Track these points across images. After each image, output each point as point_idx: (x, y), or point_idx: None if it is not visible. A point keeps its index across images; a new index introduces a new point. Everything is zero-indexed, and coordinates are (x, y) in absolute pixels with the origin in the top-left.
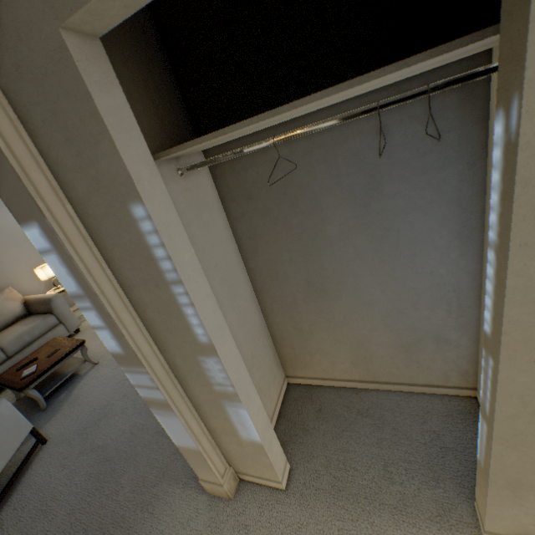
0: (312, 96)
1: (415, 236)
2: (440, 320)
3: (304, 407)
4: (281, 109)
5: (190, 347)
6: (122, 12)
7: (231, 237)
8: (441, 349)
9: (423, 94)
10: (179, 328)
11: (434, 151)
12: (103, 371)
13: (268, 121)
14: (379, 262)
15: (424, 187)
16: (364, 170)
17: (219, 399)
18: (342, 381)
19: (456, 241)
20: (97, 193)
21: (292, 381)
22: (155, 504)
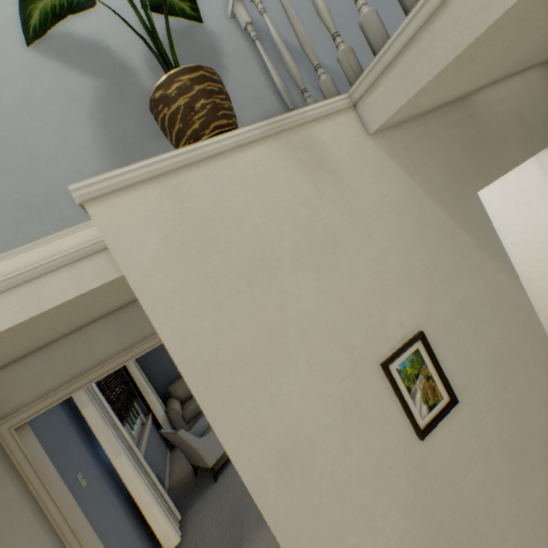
0: None
1: None
2: None
3: None
4: None
5: None
6: None
7: None
8: None
9: None
10: None
11: None
12: None
13: None
14: None
15: None
16: None
17: None
18: None
19: None
20: None
21: None
22: (263, 523)
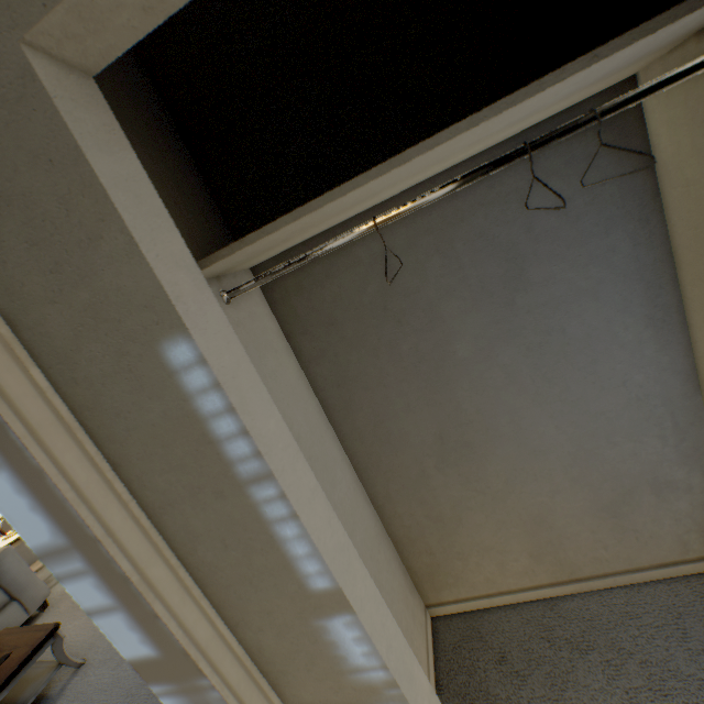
0: (453, 128)
1: (588, 333)
2: (652, 454)
3: (476, 659)
4: (404, 156)
5: (291, 605)
6: (136, 20)
7: (308, 390)
8: (665, 499)
9: (589, 123)
10: (267, 570)
11: (589, 212)
12: (94, 677)
13: (373, 188)
14: (543, 384)
15: (586, 263)
16: (496, 254)
17: (356, 703)
18: (521, 592)
19: (649, 329)
20: (93, 335)
21: (437, 613)
22: None
